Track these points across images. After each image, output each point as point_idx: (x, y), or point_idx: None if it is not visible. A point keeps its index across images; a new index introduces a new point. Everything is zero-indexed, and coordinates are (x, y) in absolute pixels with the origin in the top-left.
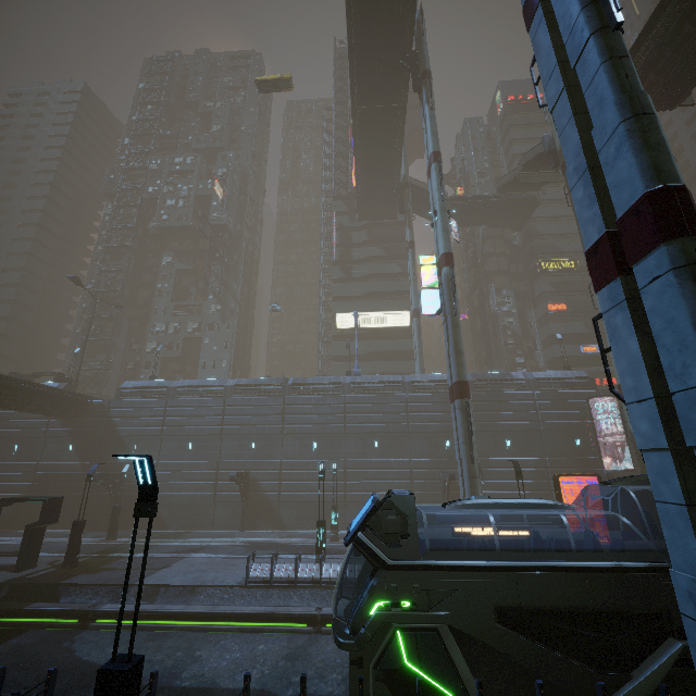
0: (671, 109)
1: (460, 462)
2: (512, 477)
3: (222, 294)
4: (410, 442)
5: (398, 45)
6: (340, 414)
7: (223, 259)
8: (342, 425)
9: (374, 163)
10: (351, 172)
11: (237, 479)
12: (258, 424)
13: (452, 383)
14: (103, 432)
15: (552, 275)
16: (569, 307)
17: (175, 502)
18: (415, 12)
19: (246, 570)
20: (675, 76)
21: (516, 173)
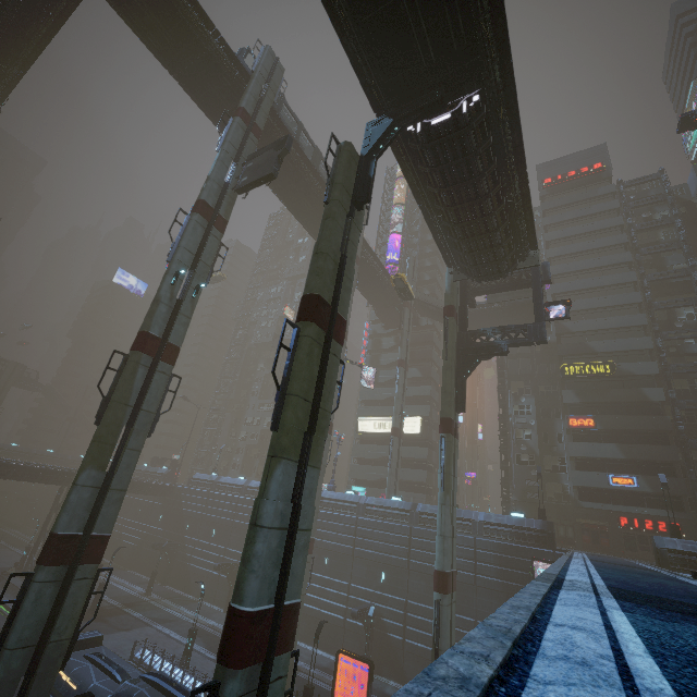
0: (504, 277)
1: None
2: None
3: None
4: (353, 565)
5: None
6: None
7: None
8: None
9: (372, 291)
10: None
11: (220, 569)
12: None
13: None
14: (177, 509)
15: (581, 381)
16: (598, 422)
17: (199, 574)
18: None
19: (132, 650)
20: (476, 261)
21: None
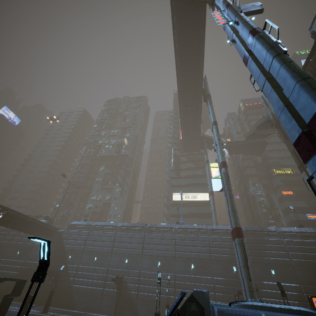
0: None
1: (242, 280)
2: (280, 297)
3: (122, 183)
4: (212, 266)
5: (197, 87)
6: (173, 245)
7: (124, 168)
8: (173, 252)
9: (189, 129)
10: (180, 133)
11: (115, 280)
12: (130, 248)
13: (232, 228)
14: (57, 246)
15: (281, 176)
16: (294, 192)
17: (82, 292)
18: (203, 76)
19: None
20: None
21: (253, 131)
